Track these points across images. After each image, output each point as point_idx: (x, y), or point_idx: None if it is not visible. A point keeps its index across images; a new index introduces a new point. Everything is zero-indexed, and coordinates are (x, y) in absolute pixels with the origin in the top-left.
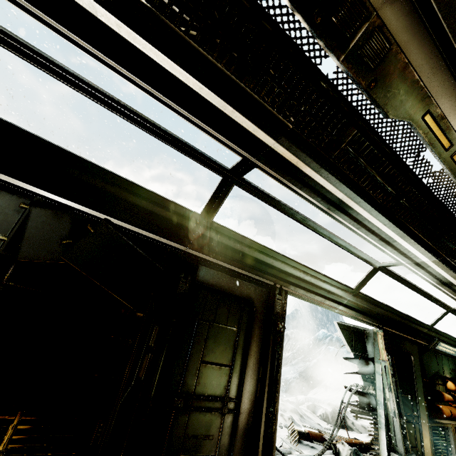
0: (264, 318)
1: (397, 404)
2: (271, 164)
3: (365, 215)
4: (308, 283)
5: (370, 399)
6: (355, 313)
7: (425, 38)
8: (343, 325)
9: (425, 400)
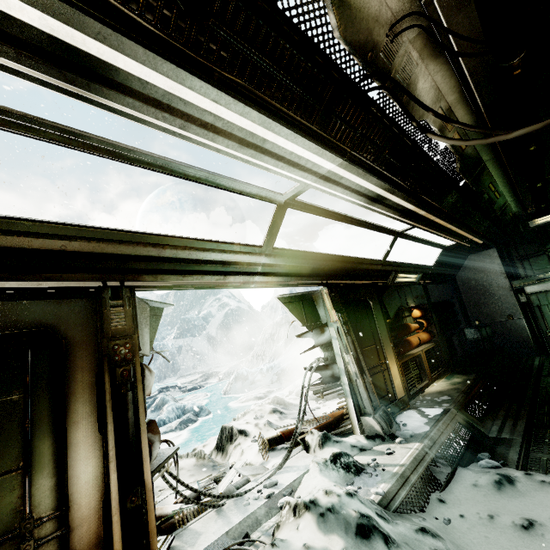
0: (96, 349)
1: (358, 363)
2: None
3: (159, 82)
4: (176, 260)
5: (333, 369)
6: (283, 278)
7: None
8: (286, 298)
9: (390, 342)
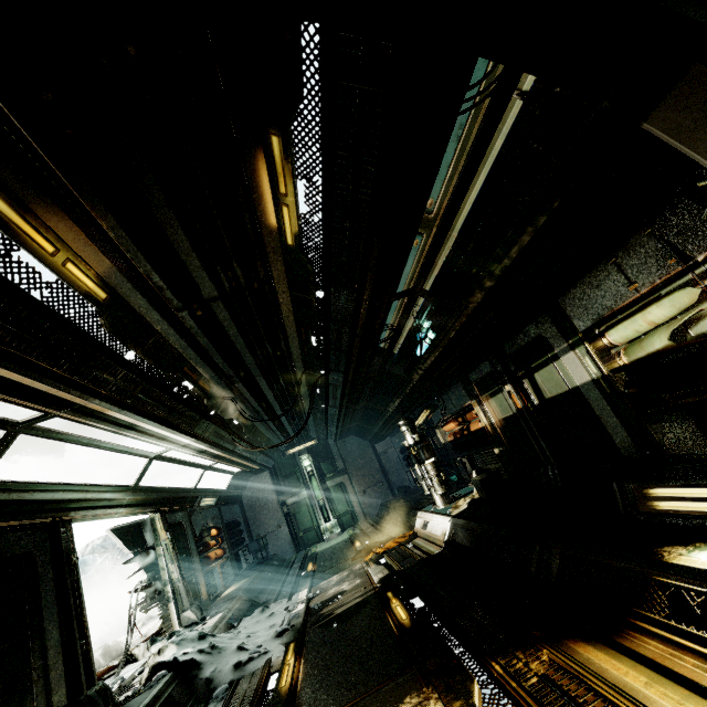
0: (51, 562)
1: (180, 570)
2: (76, 413)
3: (150, 427)
4: (91, 500)
5: (156, 585)
6: (135, 508)
7: (183, 342)
8: (118, 529)
9: (198, 555)
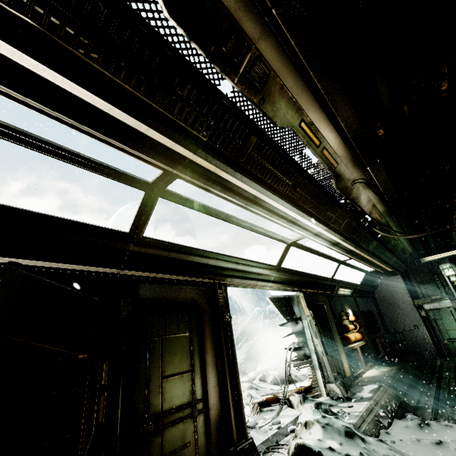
0: (211, 315)
1: (323, 345)
2: (192, 174)
3: (275, 204)
4: (241, 271)
5: (304, 350)
6: (281, 285)
7: (291, 67)
8: (273, 298)
9: (339, 335)
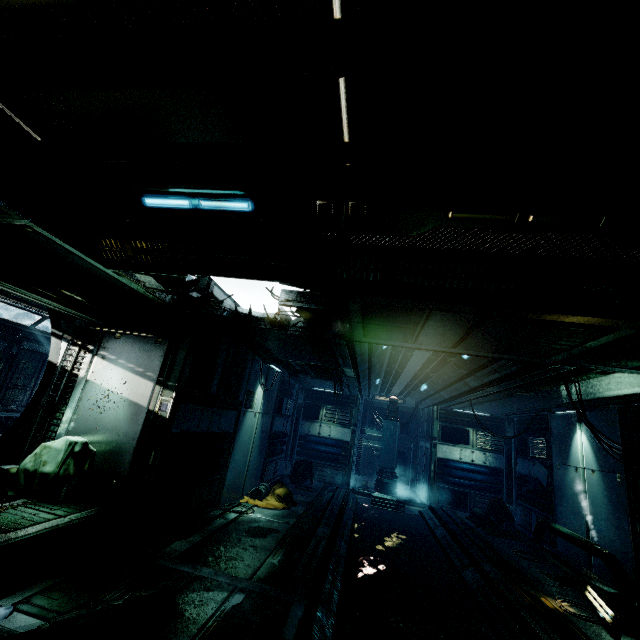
0: None
1: None
2: None
3: None
4: None
5: None
6: None
7: None
8: None
9: None
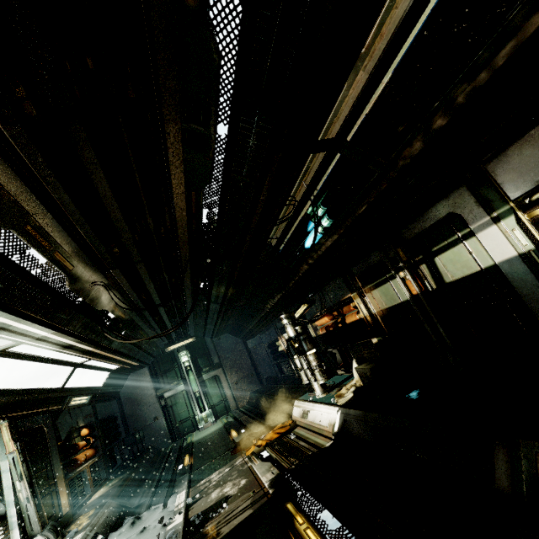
0: None
1: (31, 487)
2: None
3: None
4: None
5: None
6: None
7: (16, 177)
8: None
9: (61, 462)
